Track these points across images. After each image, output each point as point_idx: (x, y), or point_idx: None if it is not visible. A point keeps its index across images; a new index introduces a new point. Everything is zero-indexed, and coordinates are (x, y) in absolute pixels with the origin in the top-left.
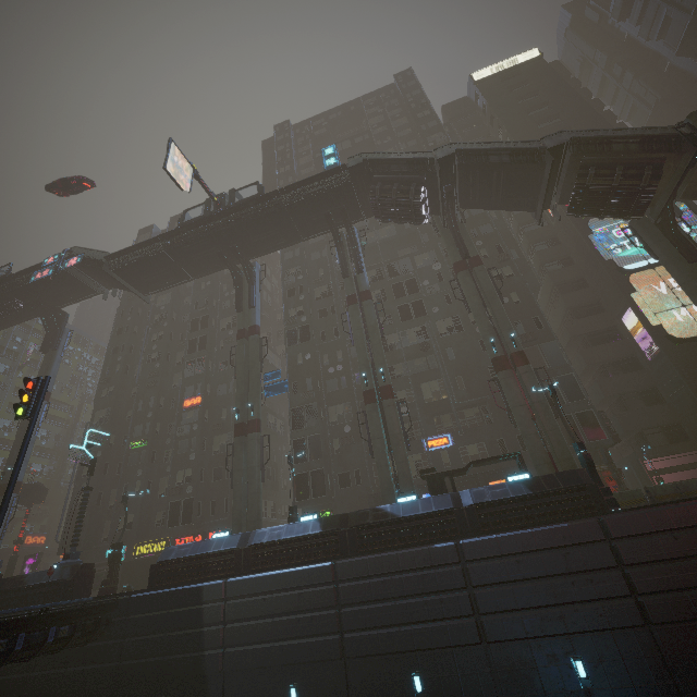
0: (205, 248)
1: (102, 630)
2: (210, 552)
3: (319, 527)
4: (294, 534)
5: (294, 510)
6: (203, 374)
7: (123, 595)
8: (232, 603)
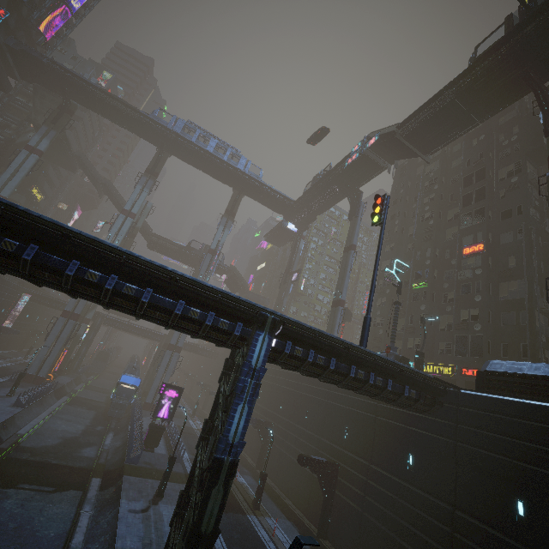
0: (502, 75)
1: (437, 407)
2: None
3: None
4: None
5: None
6: (482, 223)
7: (448, 388)
8: None
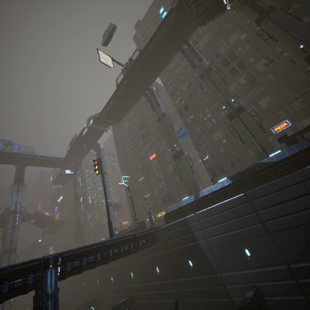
0: (130, 91)
1: (156, 240)
2: (184, 205)
3: (230, 181)
4: (218, 187)
5: (213, 180)
6: (151, 145)
7: (158, 228)
8: (202, 221)
